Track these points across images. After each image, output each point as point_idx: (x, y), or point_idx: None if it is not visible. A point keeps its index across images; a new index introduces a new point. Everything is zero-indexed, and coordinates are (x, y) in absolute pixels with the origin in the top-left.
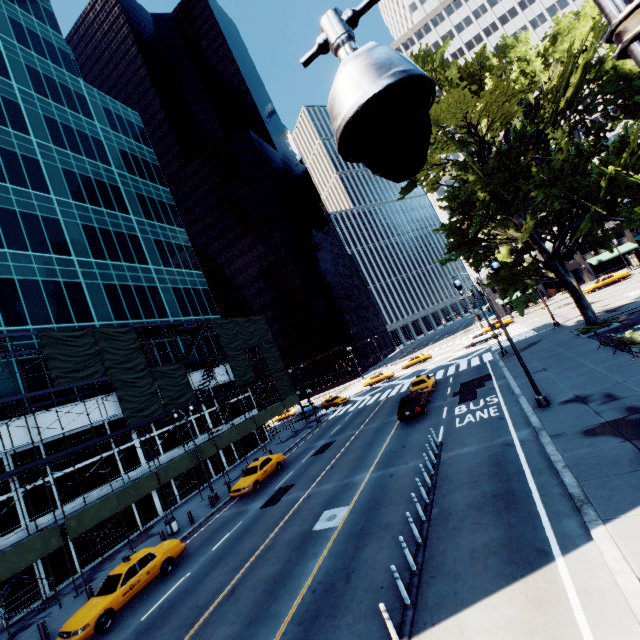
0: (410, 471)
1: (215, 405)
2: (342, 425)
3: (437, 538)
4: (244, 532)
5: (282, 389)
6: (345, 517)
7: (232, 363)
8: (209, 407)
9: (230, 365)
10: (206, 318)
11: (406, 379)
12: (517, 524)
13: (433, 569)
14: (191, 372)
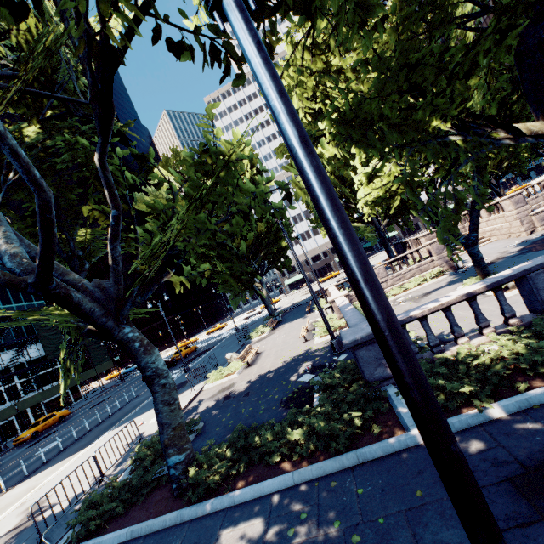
0: (108, 414)
1: (29, 375)
2: (128, 384)
3: (71, 447)
4: (1, 465)
5: (97, 357)
6: (54, 445)
7: (45, 342)
8: (22, 378)
9: (43, 344)
10: (29, 304)
11: (197, 344)
12: (100, 435)
13: (53, 460)
14: (6, 351)
